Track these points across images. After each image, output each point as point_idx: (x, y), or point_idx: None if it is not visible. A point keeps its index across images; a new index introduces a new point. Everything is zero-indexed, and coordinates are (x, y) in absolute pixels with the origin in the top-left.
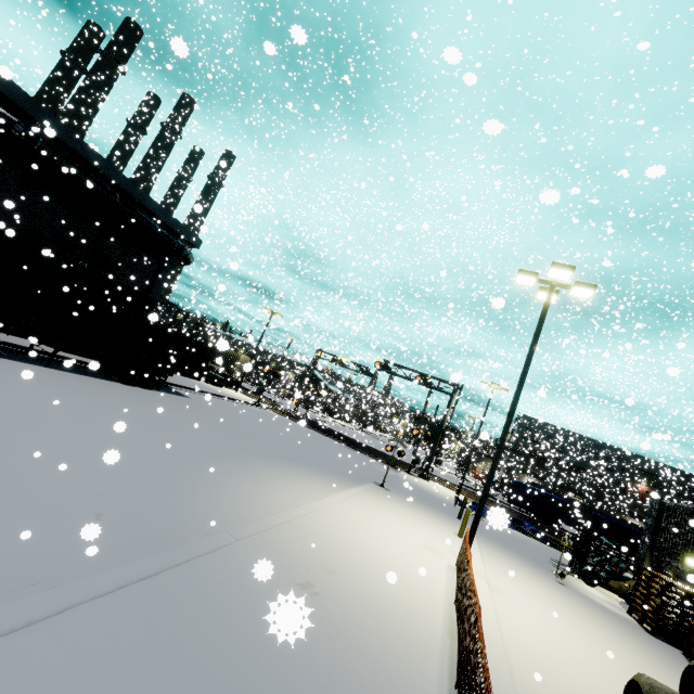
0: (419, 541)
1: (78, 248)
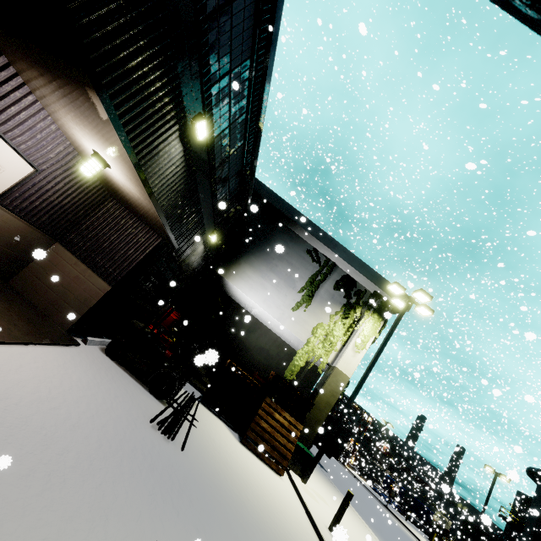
0: None
1: None
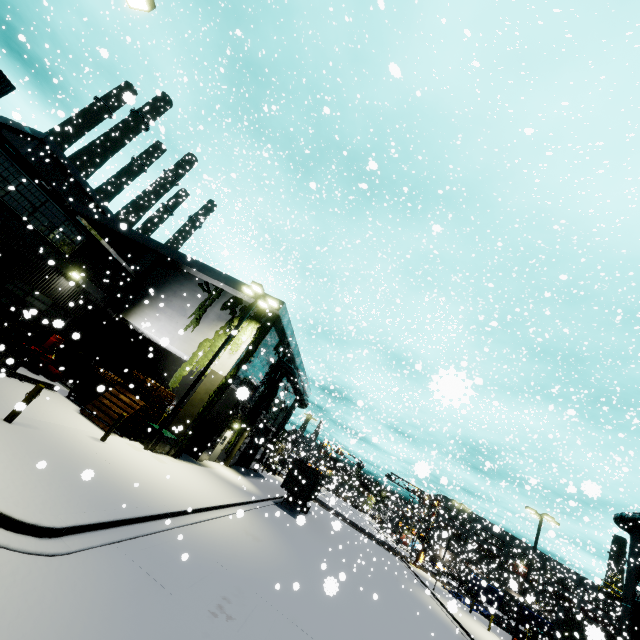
0: (490, 638)
1: (271, 413)
